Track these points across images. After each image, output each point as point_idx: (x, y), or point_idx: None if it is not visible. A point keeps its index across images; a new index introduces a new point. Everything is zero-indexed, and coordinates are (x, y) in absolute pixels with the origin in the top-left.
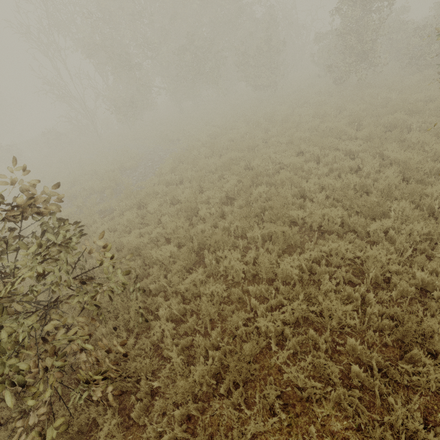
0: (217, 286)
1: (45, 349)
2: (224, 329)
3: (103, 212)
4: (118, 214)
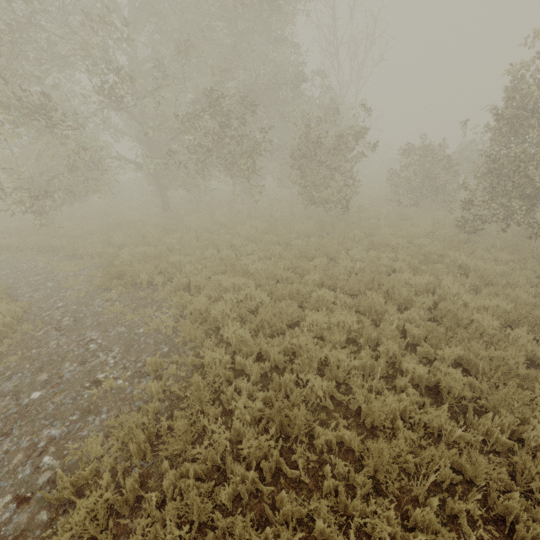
0: None
1: None
2: None
3: None
4: None
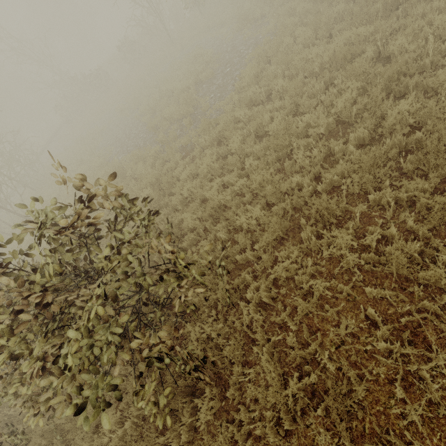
0: (318, 282)
1: (150, 318)
2: (324, 332)
3: (184, 148)
4: (198, 152)
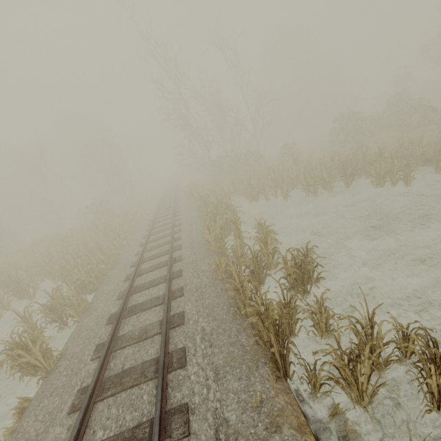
0: None
1: None
2: None
3: None
4: None
